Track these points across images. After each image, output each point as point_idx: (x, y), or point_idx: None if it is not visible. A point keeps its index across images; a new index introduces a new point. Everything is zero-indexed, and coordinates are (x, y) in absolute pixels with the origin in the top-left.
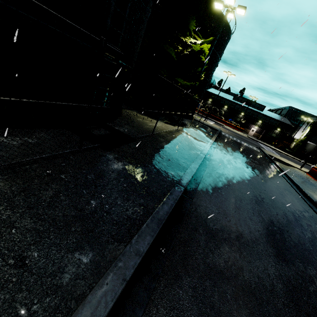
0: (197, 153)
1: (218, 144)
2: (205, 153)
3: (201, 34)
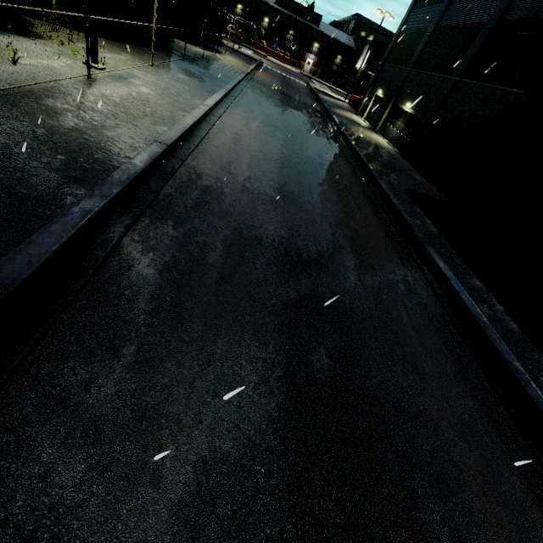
0: None
1: (258, 72)
2: (247, 72)
3: None
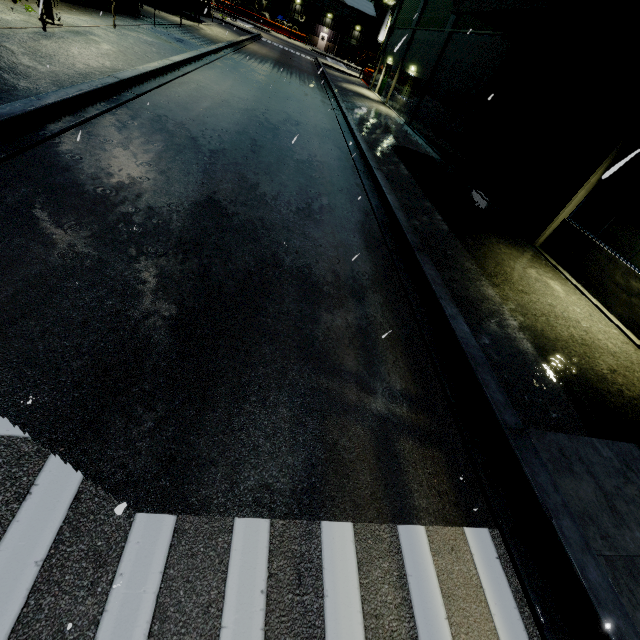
0: None
1: (252, 45)
2: (233, 42)
3: None
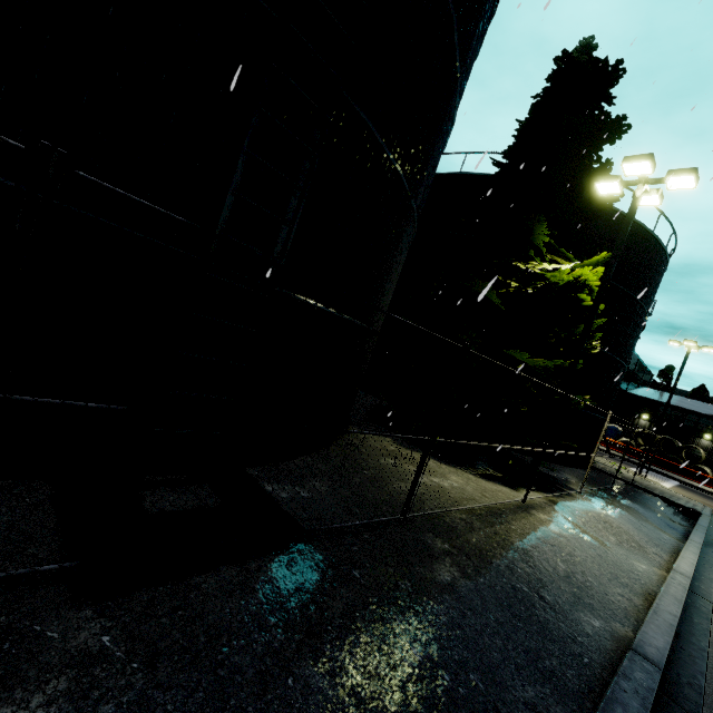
0: (619, 633)
1: None
2: (659, 649)
3: (573, 257)
